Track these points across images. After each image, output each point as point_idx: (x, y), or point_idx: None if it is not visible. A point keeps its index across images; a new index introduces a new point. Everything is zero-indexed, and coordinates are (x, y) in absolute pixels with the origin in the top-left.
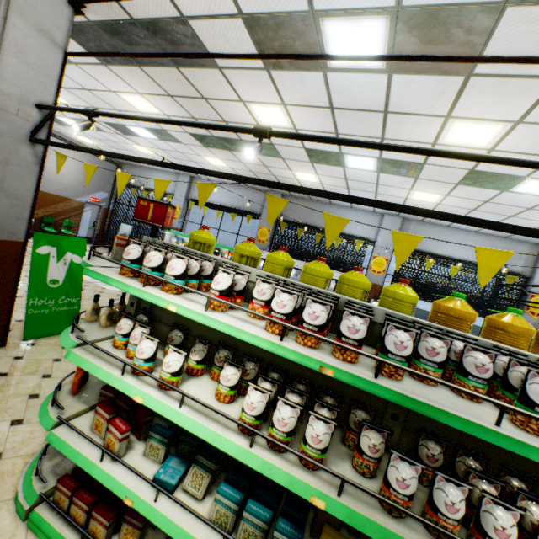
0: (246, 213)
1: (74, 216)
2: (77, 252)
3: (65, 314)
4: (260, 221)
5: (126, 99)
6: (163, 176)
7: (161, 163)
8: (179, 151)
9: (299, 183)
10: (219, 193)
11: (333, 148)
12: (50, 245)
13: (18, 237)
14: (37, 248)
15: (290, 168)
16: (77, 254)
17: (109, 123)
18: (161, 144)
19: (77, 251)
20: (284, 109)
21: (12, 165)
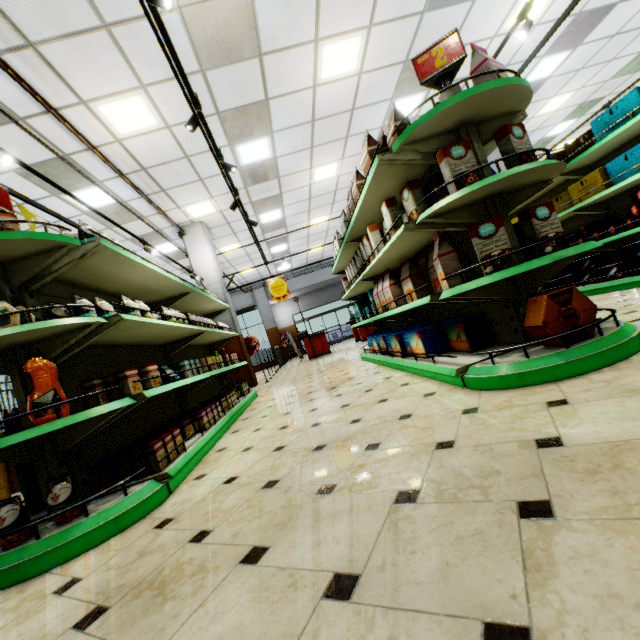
0: None
1: None
2: None
3: None
4: None
5: None
6: None
7: None
8: None
9: None
10: None
11: None
12: None
13: None
14: None
15: None
16: None
17: None
18: None
19: None
20: None
21: None
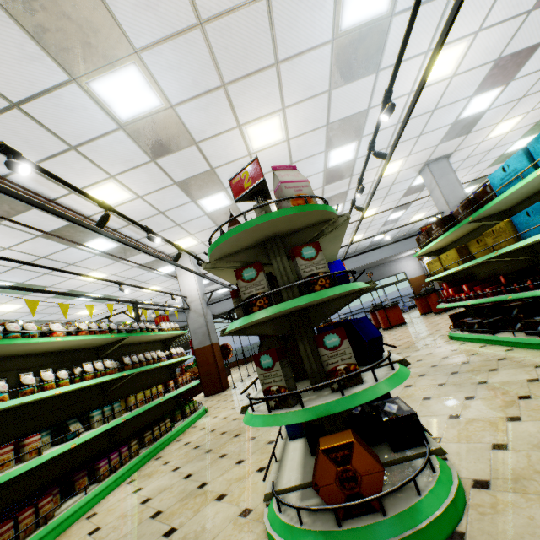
0: None
1: None
2: None
3: None
4: None
5: None
6: None
7: None
8: None
9: None
10: None
11: None
12: None
13: None
14: None
15: None
16: None
17: None
18: None
19: None
20: None
21: None
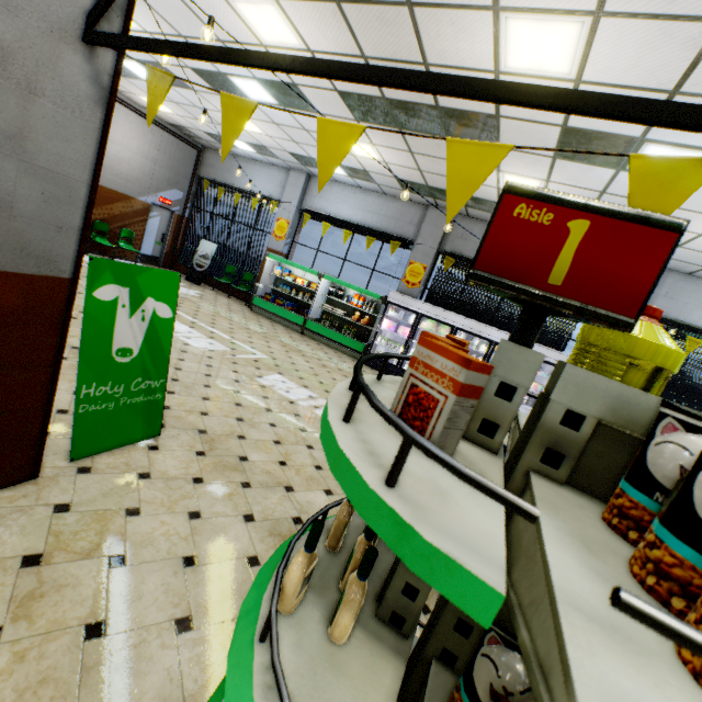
0: (390, 238)
1: (136, 224)
2: (163, 297)
3: (140, 409)
4: (412, 253)
5: (243, 14)
6: (265, 171)
7: (485, 86)
8: (306, 127)
9: (497, 194)
10: (349, 203)
11: (632, 128)
12: (117, 283)
13: (58, 267)
14: (94, 288)
15: (500, 167)
16: (162, 301)
17: (199, 70)
18: (278, 114)
19: (164, 295)
20: (588, 26)
21: (43, 96)
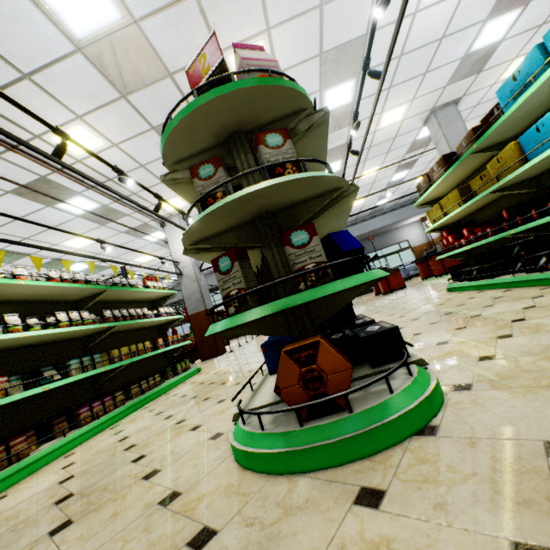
0: None
1: None
2: None
3: None
4: None
5: None
6: None
7: None
8: None
9: None
10: None
11: None
12: None
13: None
14: None
15: None
16: None
17: None
18: None
19: None
20: None
21: None
